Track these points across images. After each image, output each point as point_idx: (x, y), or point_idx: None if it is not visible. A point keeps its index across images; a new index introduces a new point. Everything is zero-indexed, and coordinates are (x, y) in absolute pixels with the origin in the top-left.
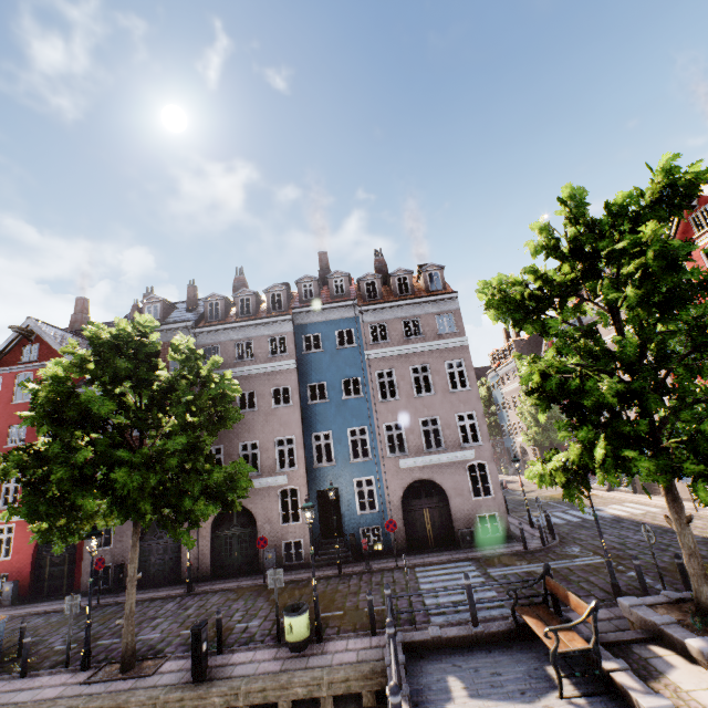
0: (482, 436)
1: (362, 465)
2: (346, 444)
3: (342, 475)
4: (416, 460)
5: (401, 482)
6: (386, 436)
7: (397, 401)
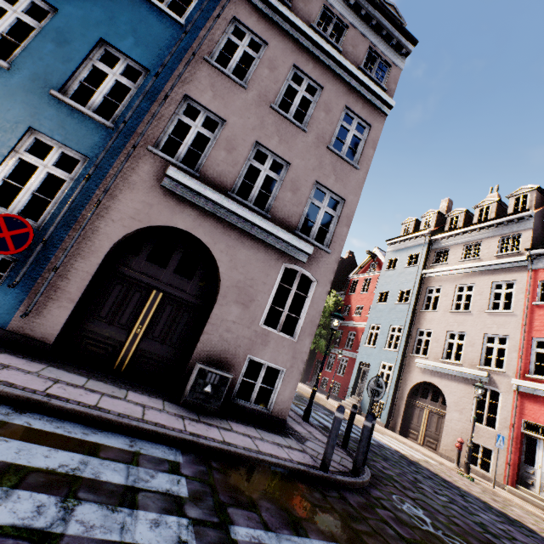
0: (335, 240)
1: (78, 119)
2: (74, 58)
3: (5, 98)
4: (204, 191)
5: (142, 210)
6: (176, 118)
7: (239, 86)
